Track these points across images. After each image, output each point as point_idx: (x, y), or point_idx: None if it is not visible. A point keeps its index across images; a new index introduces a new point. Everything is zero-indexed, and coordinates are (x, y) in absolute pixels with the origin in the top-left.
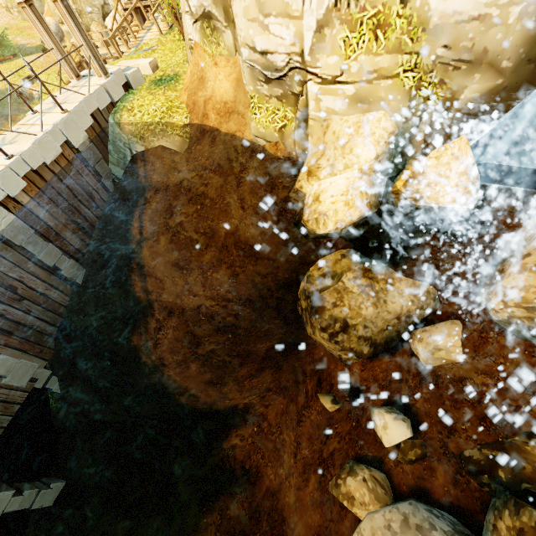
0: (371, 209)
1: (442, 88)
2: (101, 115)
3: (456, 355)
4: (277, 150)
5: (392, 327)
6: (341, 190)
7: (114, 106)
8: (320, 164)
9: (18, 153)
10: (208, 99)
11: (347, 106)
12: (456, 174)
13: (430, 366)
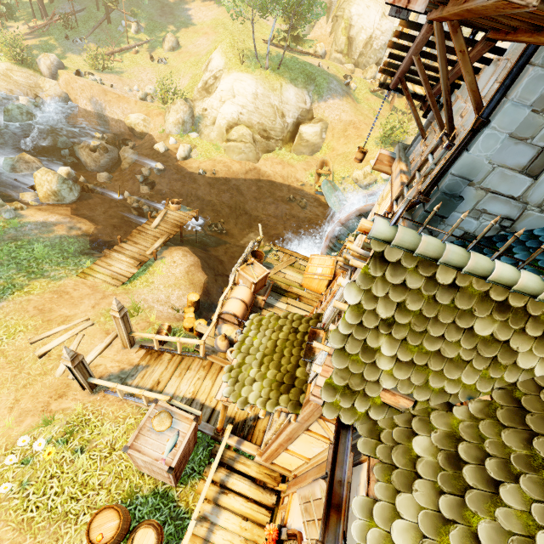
0: None
1: None
2: None
3: None
4: None
5: None
6: None
7: None
8: None
9: None
10: None
11: None
12: None
13: None
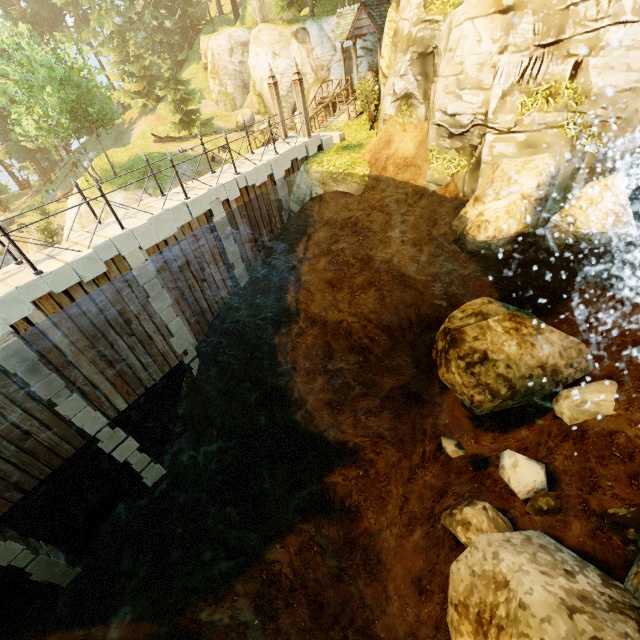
0: (528, 228)
1: (600, 140)
2: (297, 163)
3: (607, 408)
4: (446, 191)
5: (535, 377)
6: (503, 206)
7: (306, 160)
8: (486, 193)
9: (243, 172)
10: (391, 156)
11: (517, 151)
12: (609, 203)
13: (576, 423)
